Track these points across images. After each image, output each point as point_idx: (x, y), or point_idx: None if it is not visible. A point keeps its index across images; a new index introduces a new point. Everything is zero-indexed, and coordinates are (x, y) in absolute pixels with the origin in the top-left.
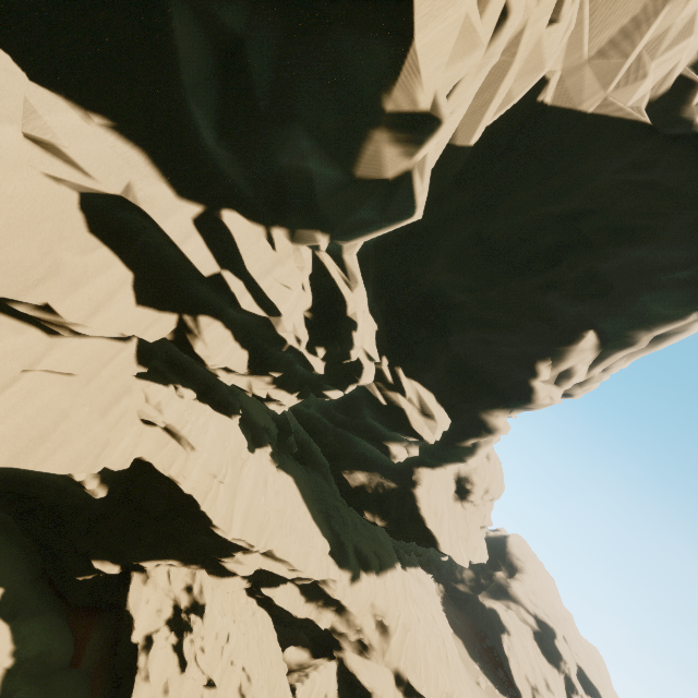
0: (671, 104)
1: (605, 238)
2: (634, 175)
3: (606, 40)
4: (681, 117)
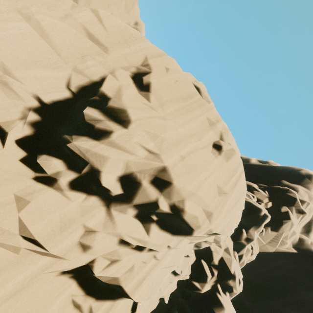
0: (301, 244)
1: (299, 287)
2: (299, 265)
3: (269, 240)
4: (306, 247)
